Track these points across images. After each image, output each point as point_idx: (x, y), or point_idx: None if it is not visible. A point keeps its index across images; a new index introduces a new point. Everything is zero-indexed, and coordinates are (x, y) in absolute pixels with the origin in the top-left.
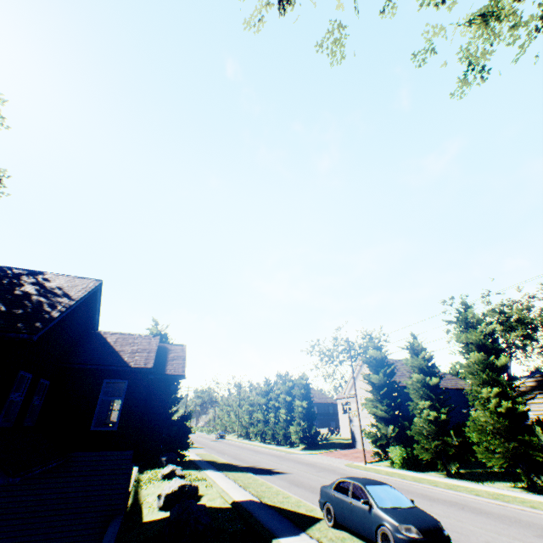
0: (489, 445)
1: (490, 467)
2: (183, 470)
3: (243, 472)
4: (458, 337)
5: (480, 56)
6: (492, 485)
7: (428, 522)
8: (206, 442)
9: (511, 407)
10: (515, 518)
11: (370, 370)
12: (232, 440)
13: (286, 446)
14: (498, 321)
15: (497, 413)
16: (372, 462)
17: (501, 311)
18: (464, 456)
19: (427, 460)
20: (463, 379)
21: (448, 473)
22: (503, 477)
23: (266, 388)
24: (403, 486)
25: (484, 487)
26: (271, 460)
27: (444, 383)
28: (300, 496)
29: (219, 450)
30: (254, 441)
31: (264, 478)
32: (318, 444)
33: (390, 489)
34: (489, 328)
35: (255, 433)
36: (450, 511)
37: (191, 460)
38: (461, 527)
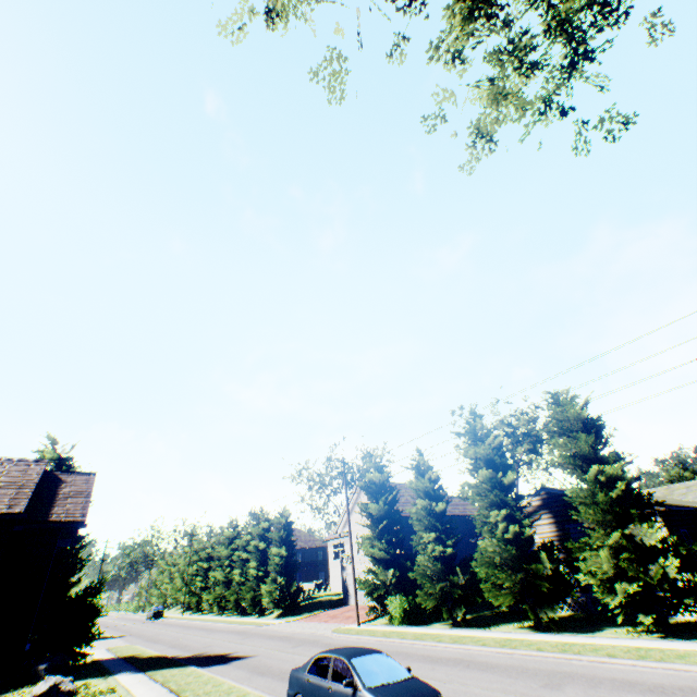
0: (497, 580)
1: (498, 607)
2: (77, 681)
3: (181, 666)
4: (467, 451)
5: (489, 125)
6: (500, 629)
7: (427, 696)
8: (130, 626)
9: (518, 531)
10: (522, 668)
11: (369, 498)
12: (173, 618)
13: (255, 616)
14: (506, 434)
15: (505, 540)
16: (367, 622)
17: (510, 423)
18: (471, 598)
19: (431, 608)
20: (471, 502)
21: (454, 621)
22: (511, 617)
23: (232, 533)
24: (402, 648)
25: (492, 633)
26: (230, 640)
27: (452, 510)
28: (264, 690)
29: (149, 637)
30: (208, 614)
31: (213, 672)
32: (300, 606)
33: (383, 658)
34: (497, 441)
35: (211, 601)
36: (454, 672)
37: (95, 661)
38: (466, 692)
